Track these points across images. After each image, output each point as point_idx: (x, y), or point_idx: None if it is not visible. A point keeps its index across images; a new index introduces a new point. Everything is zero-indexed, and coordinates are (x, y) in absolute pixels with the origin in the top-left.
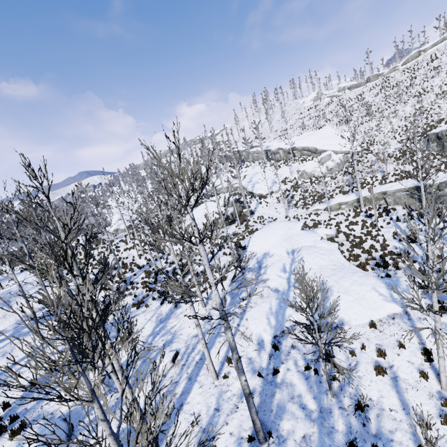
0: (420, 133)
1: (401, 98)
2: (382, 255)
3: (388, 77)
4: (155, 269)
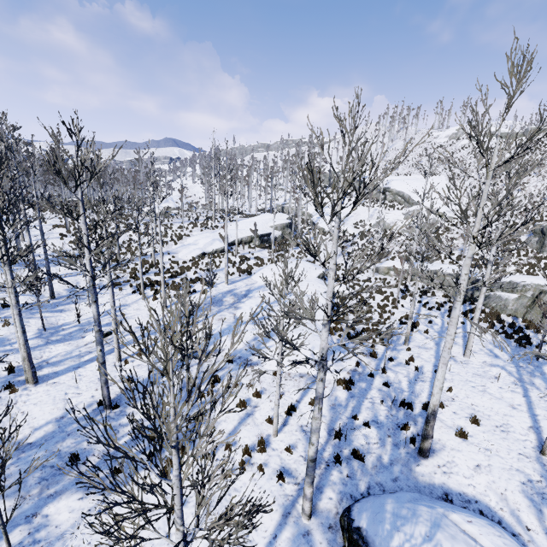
0: (534, 221)
1: (544, 170)
2: (365, 328)
3: None
4: (153, 261)
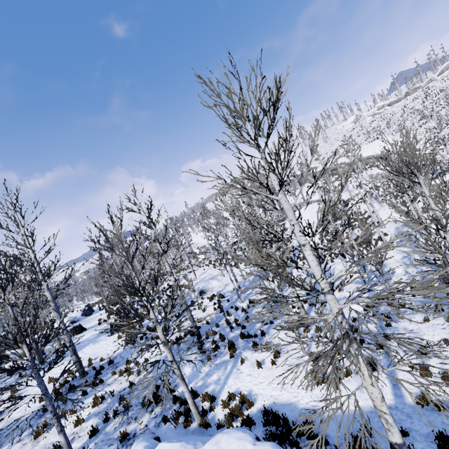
0: None
1: None
2: None
3: (428, 87)
4: None
